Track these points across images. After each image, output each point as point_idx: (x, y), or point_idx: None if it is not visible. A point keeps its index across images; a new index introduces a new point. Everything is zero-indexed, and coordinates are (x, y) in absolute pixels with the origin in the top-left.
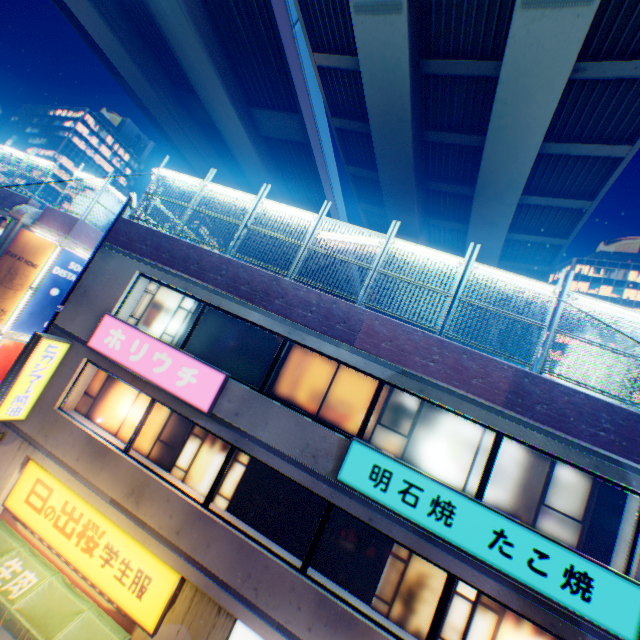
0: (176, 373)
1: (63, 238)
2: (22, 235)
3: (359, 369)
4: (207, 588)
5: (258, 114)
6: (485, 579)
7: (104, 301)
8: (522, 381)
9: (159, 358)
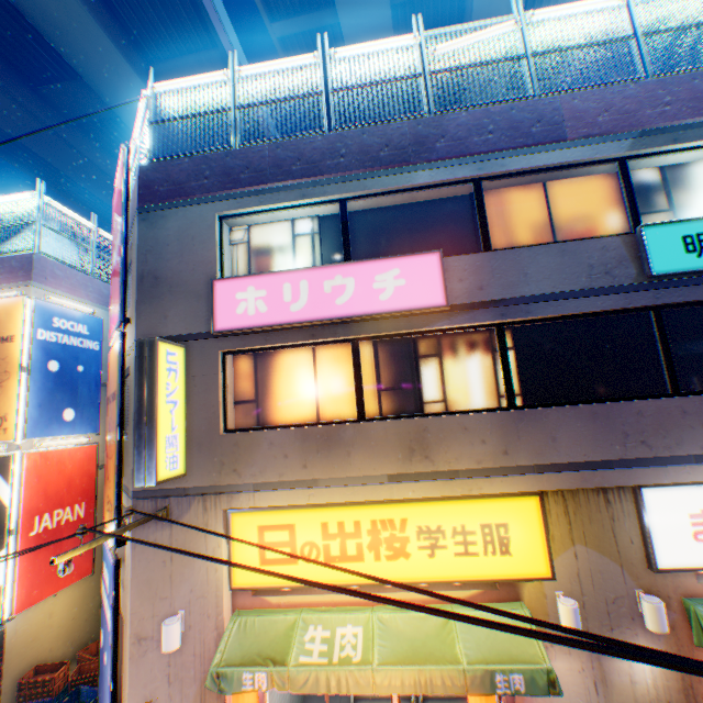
0: (370, 289)
1: (24, 288)
2: None
3: (586, 163)
4: (586, 482)
5: (164, 73)
6: None
7: (193, 274)
8: None
9: (333, 287)
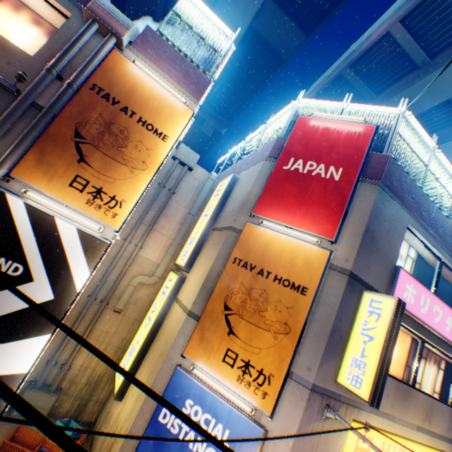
0: (444, 321)
1: (190, 101)
2: (115, 62)
3: None
4: None
5: (271, 8)
6: None
7: (388, 251)
8: None
9: (435, 310)
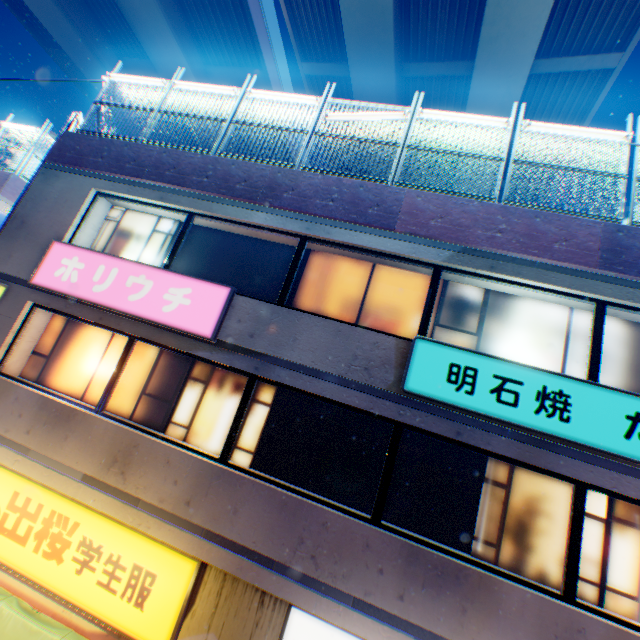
0: (161, 297)
1: None
2: None
3: (405, 258)
4: (241, 571)
5: (217, 75)
6: (629, 481)
7: (50, 230)
8: (615, 236)
9: (134, 283)
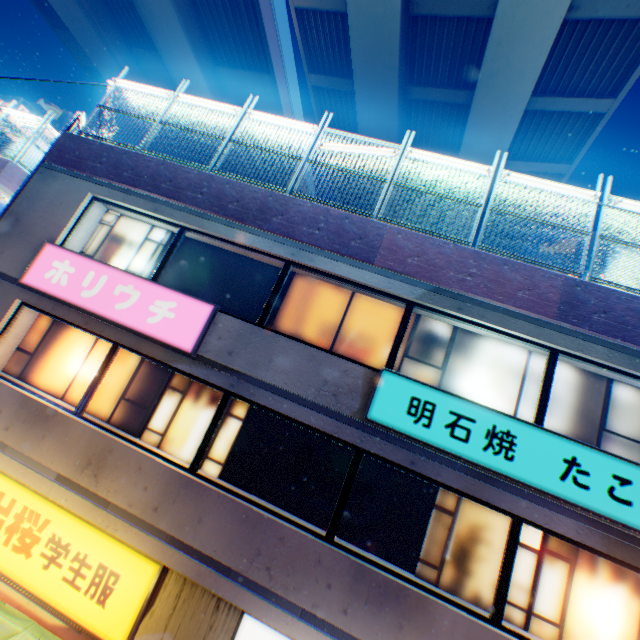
0: (146, 308)
1: None
2: None
3: (382, 292)
4: (200, 577)
5: (225, 75)
6: (560, 519)
7: (44, 230)
8: (574, 290)
9: (122, 292)
